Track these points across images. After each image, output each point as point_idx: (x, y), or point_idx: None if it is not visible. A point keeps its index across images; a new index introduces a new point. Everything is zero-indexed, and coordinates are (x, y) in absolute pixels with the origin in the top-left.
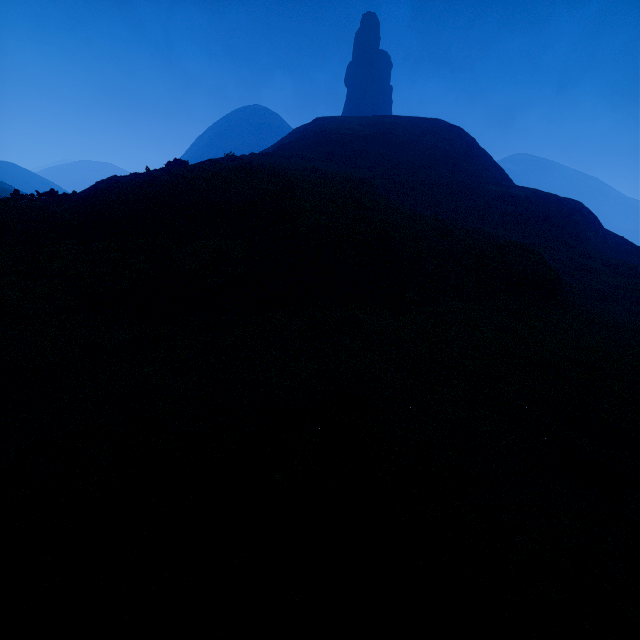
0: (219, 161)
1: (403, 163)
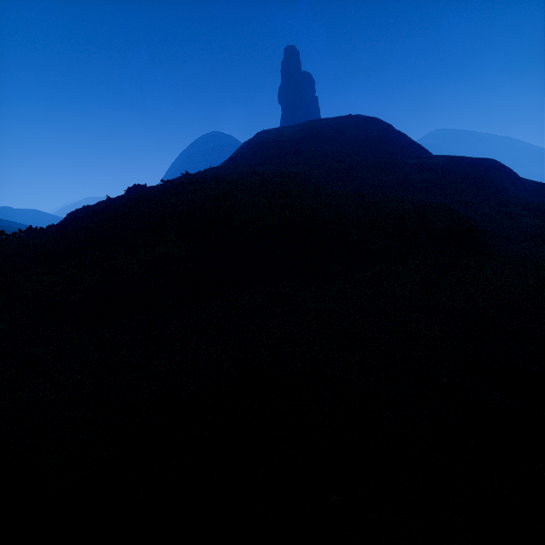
0: (176, 180)
1: (331, 155)
